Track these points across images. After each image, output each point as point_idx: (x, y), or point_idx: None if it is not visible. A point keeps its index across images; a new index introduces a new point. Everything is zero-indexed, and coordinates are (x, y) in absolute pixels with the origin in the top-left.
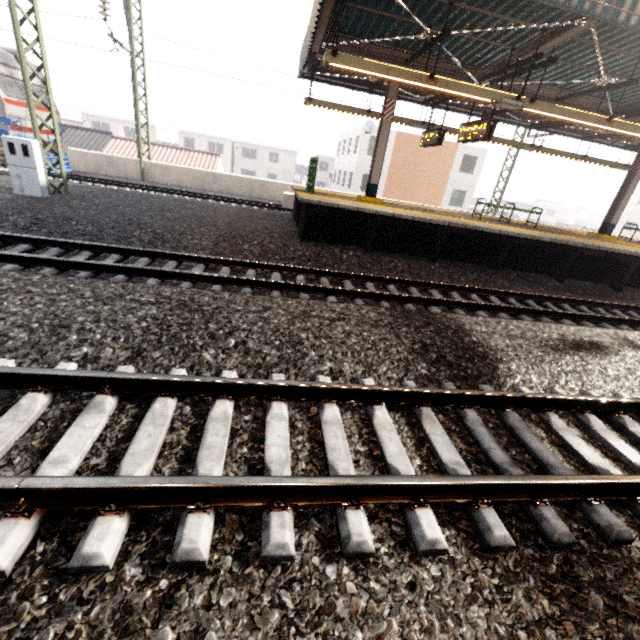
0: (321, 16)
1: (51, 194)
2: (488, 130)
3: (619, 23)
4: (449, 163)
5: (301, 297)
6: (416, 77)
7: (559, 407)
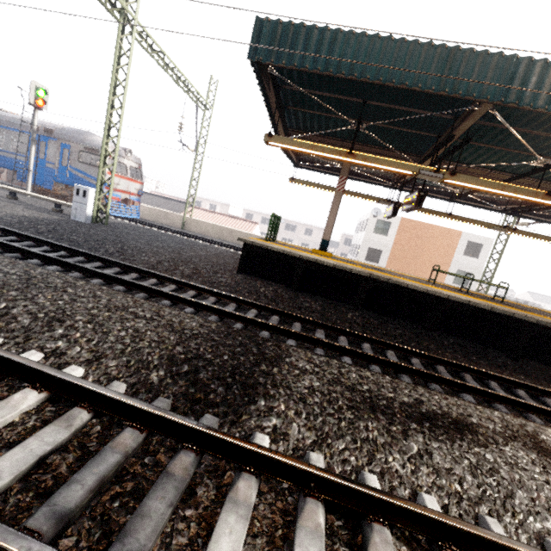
0: (274, 116)
1: (95, 223)
2: (418, 199)
3: (509, 102)
4: (452, 246)
5: (159, 302)
6: (337, 152)
7: (277, 473)
